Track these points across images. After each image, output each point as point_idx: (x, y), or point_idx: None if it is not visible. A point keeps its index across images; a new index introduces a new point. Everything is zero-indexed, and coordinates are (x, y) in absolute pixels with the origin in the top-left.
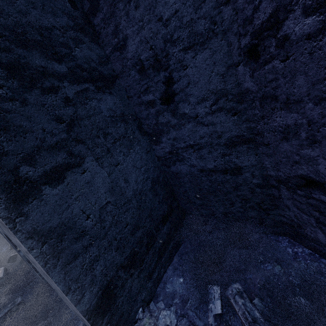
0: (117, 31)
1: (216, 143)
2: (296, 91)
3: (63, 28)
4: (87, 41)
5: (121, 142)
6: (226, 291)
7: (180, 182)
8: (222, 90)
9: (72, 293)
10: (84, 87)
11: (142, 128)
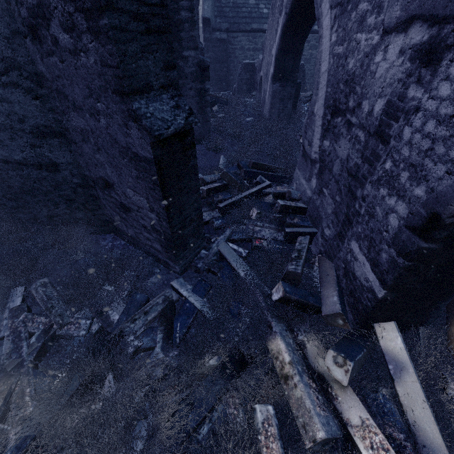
0: None
1: (20, 129)
2: (77, 98)
3: None
4: None
5: None
6: (31, 287)
7: None
8: (11, 59)
9: None
10: None
11: None
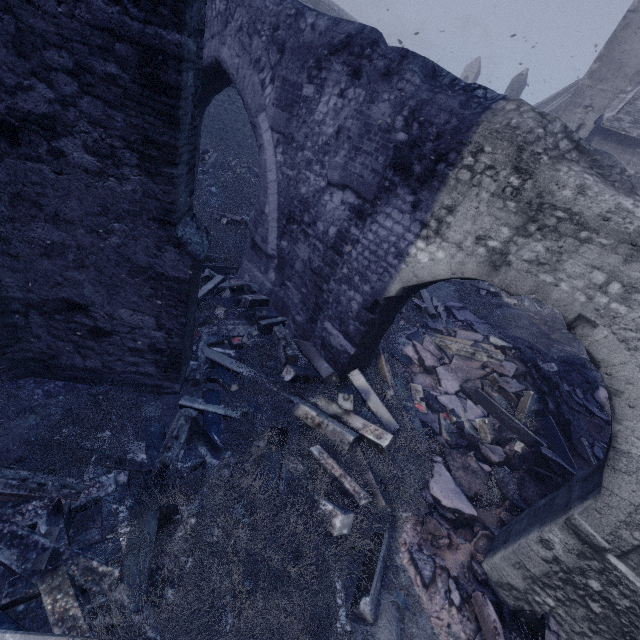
0: None
1: None
2: (69, 212)
3: None
4: None
5: None
6: None
7: None
8: None
9: None
10: None
11: None
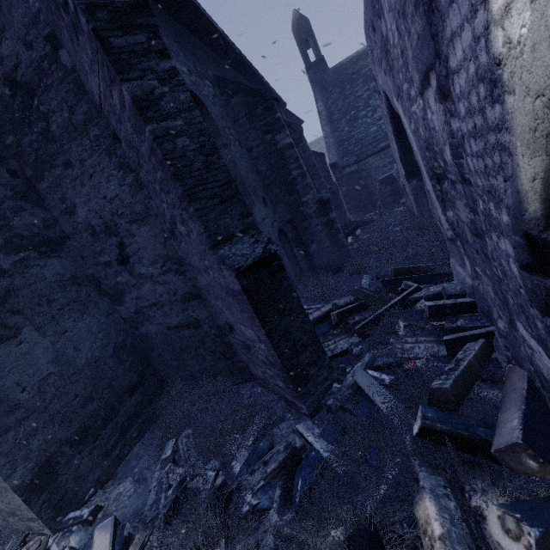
0: (65, 198)
1: (174, 300)
2: (197, 264)
3: (0, 200)
4: (29, 207)
5: (71, 307)
6: (179, 438)
7: (152, 344)
8: (166, 255)
9: (2, 467)
10: (24, 255)
11: (103, 288)
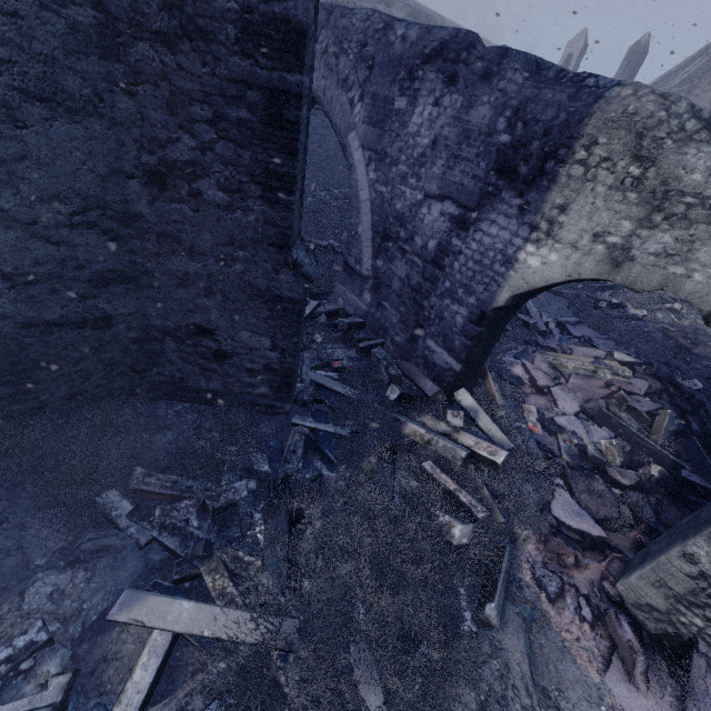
0: None
1: (73, 278)
2: (202, 244)
3: None
4: None
5: None
6: (130, 484)
7: None
8: (98, 198)
9: None
10: None
11: None
